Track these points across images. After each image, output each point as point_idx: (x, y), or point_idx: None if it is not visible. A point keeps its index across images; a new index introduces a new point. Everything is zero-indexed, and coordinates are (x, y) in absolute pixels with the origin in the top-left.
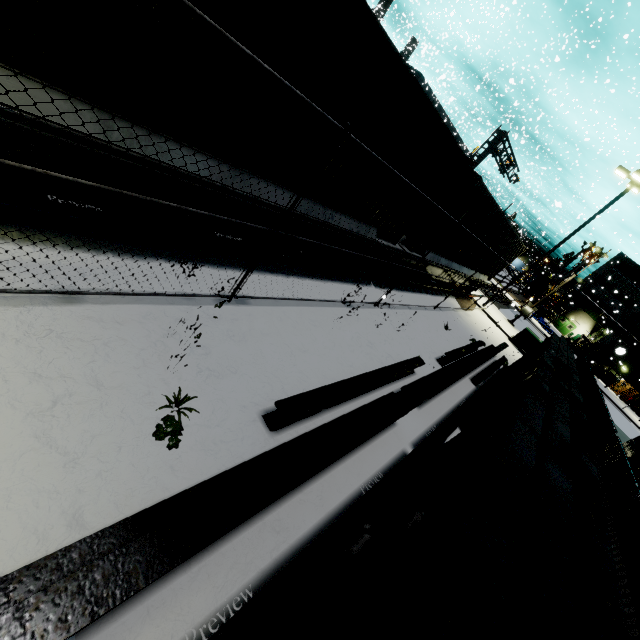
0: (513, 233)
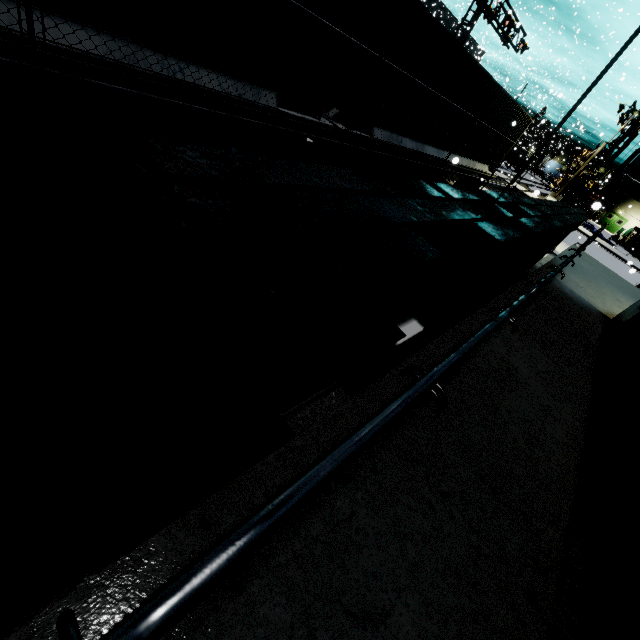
0: (503, 94)
